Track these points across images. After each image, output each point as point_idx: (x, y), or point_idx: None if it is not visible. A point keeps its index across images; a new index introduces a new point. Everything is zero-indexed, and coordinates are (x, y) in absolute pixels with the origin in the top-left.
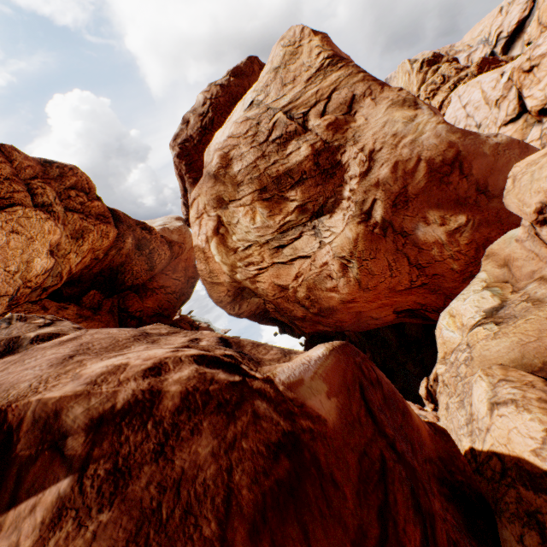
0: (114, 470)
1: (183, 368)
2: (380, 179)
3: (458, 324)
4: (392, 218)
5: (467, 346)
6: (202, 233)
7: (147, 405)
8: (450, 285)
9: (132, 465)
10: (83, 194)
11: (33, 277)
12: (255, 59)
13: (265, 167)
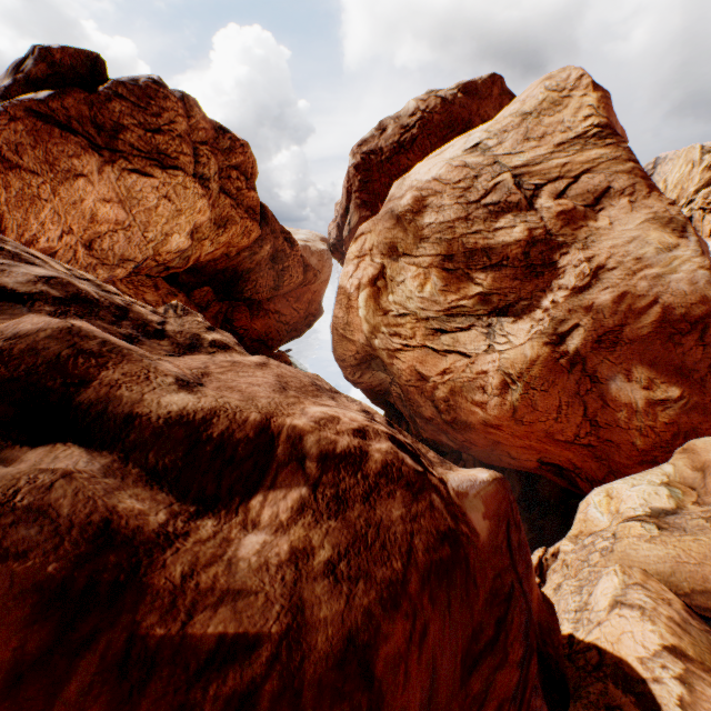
0: (337, 496)
1: (381, 441)
2: (596, 303)
3: (612, 508)
4: (588, 355)
5: (613, 536)
6: (356, 277)
7: (357, 459)
8: (622, 461)
9: (348, 498)
10: (243, 179)
11: (165, 252)
12: (500, 79)
13: (462, 233)
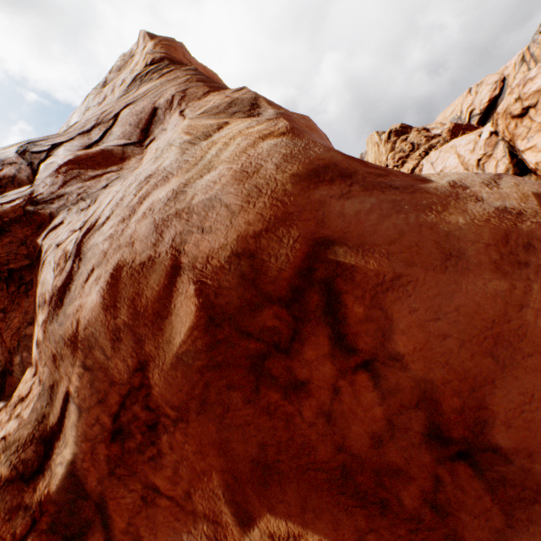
0: None
1: None
2: (82, 321)
3: None
4: (109, 486)
5: None
6: None
7: None
8: None
9: None
10: None
11: None
12: None
13: None
